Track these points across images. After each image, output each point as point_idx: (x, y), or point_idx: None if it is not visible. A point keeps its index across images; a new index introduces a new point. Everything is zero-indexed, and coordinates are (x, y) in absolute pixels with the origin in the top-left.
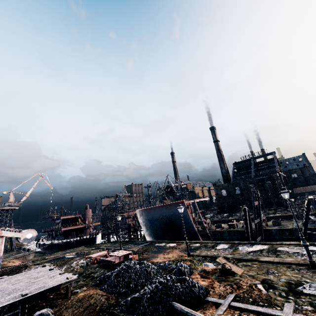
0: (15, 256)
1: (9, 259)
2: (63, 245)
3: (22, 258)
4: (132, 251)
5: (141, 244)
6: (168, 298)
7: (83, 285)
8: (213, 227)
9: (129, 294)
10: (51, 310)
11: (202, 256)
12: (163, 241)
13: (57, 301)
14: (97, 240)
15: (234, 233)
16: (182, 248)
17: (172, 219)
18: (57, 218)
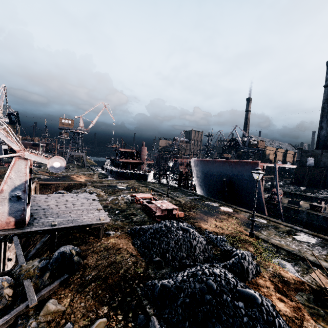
0: (83, 173)
1: (78, 174)
2: (120, 174)
3: (88, 176)
4: (179, 201)
5: (190, 196)
6: (218, 326)
7: (119, 227)
8: (283, 200)
9: (163, 267)
10: (77, 249)
11: (272, 243)
12: (216, 201)
13: (89, 237)
14: (148, 177)
15: (318, 219)
16: (241, 219)
17: (233, 180)
18: (117, 149)
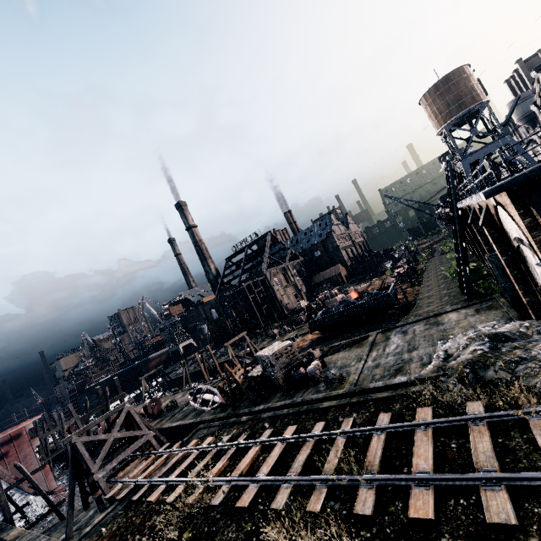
0: None
1: None
2: None
3: None
4: None
5: None
6: None
7: None
8: None
9: None
10: None
11: None
12: None
13: None
14: None
15: None
16: None
17: None
18: None
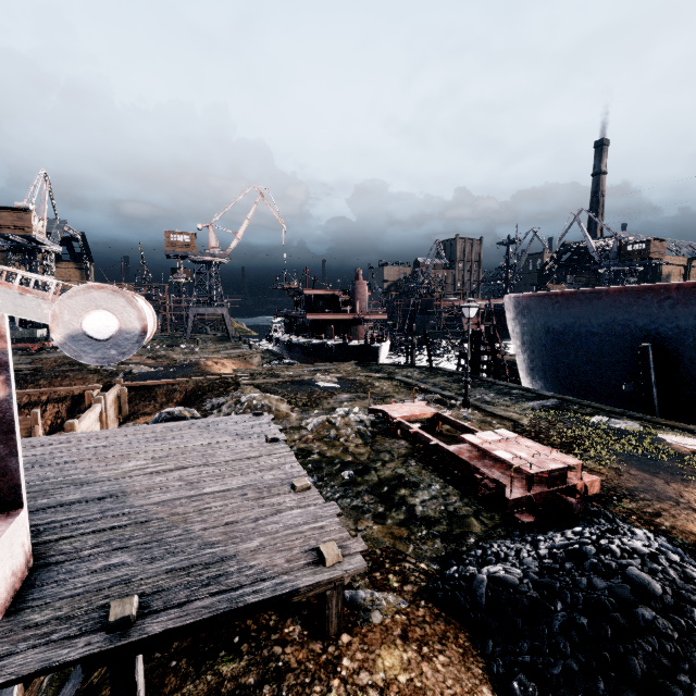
0: (228, 353)
1: (217, 357)
2: (312, 349)
3: (240, 360)
4: (510, 420)
5: (525, 400)
6: None
7: (382, 556)
8: None
9: None
10: None
11: None
12: (620, 412)
13: (282, 630)
14: (380, 353)
15: None
16: None
17: (673, 345)
18: (297, 293)
